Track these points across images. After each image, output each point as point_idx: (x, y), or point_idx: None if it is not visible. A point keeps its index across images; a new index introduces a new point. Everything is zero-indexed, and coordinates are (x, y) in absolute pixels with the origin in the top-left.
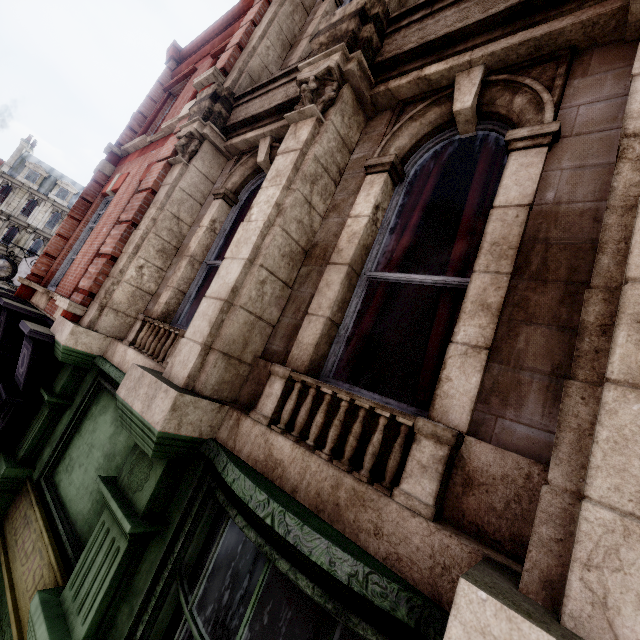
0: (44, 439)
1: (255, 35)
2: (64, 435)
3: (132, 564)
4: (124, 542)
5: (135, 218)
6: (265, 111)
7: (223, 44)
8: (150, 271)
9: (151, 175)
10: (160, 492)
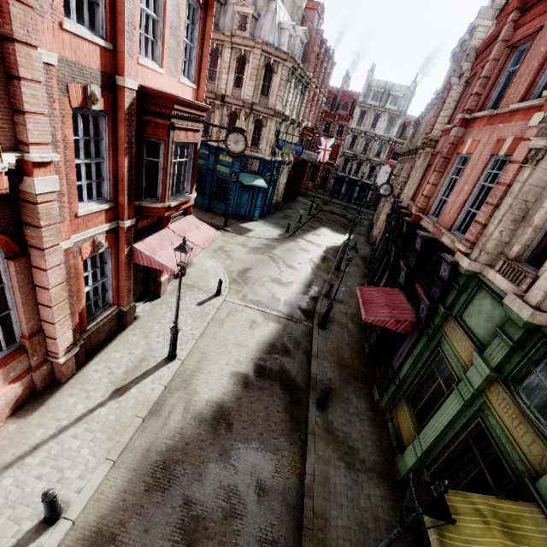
0: (454, 302)
1: None
2: (464, 302)
3: (510, 354)
4: (507, 347)
5: (497, 203)
6: None
7: None
8: (506, 232)
9: (507, 174)
10: (522, 337)
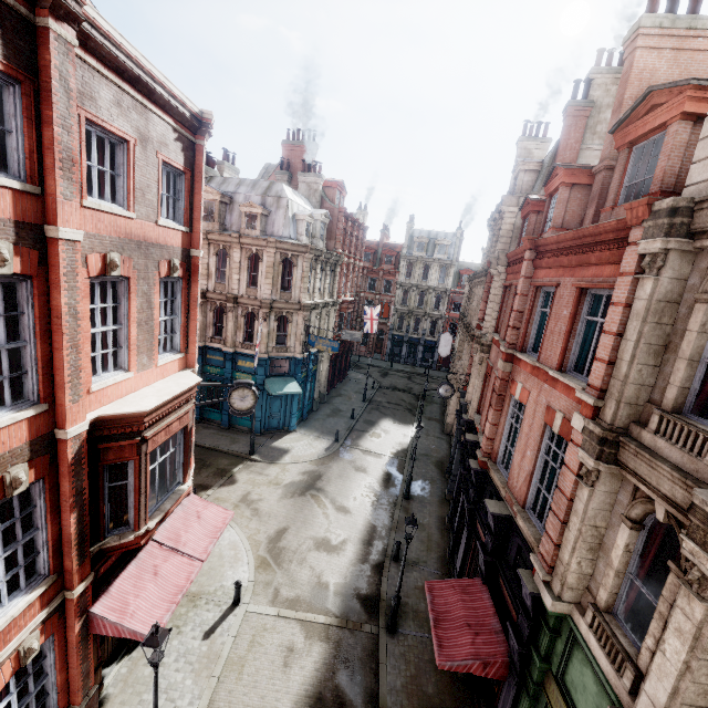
0: (550, 648)
1: (622, 356)
2: (562, 655)
3: None
4: None
5: (564, 519)
6: (654, 490)
7: (583, 284)
8: (585, 563)
9: (565, 481)
10: None
